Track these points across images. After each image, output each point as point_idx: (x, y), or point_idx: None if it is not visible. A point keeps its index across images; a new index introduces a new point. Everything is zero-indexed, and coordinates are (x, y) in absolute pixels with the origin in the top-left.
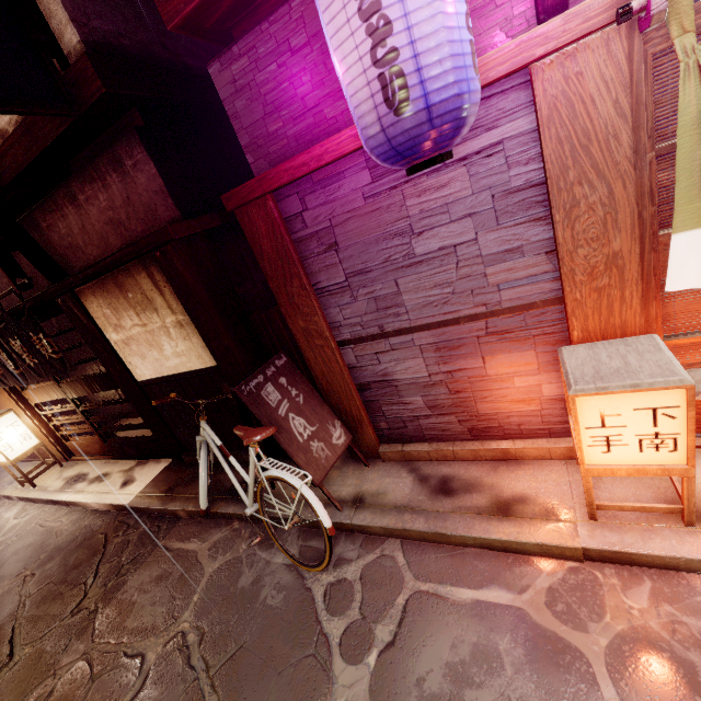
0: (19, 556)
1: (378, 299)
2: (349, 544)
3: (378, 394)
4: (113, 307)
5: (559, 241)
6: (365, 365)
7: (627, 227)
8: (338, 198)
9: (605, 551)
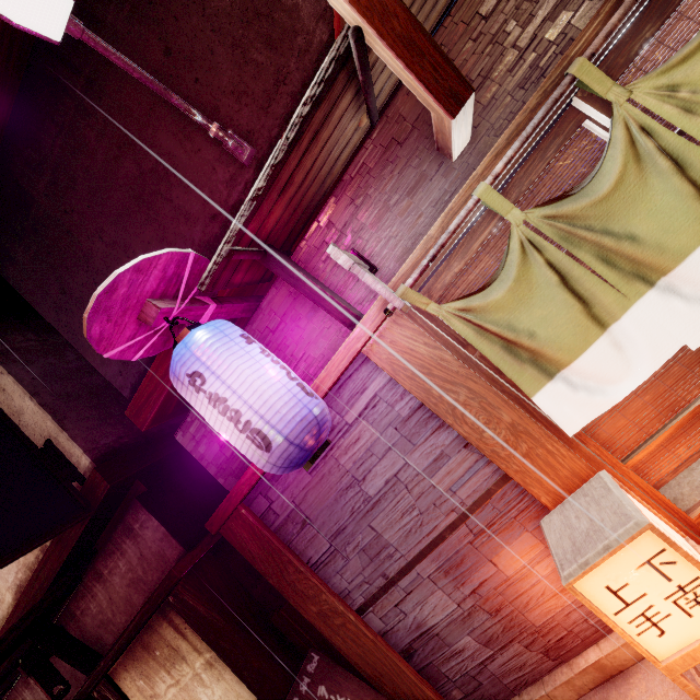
0: None
1: (366, 549)
2: None
3: (427, 654)
4: (145, 675)
5: (464, 436)
6: (394, 624)
7: (501, 404)
8: (291, 482)
9: None
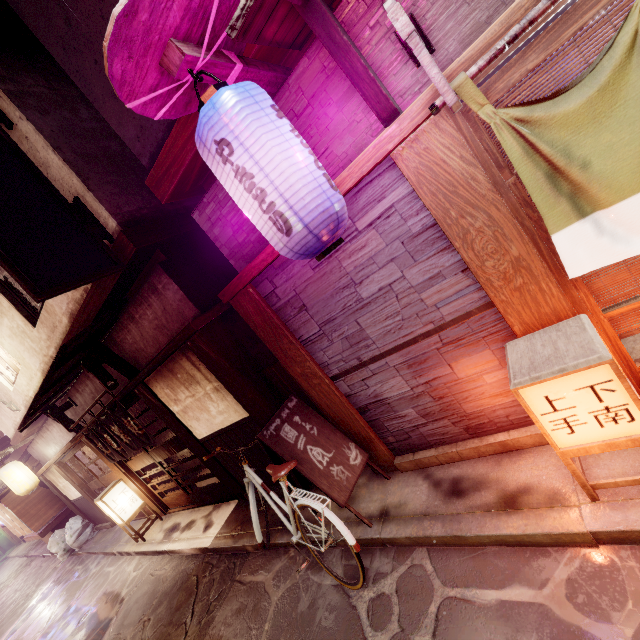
0: (139, 604)
1: (348, 338)
2: (384, 558)
3: (377, 413)
4: (170, 387)
5: (466, 261)
6: (357, 391)
7: (515, 236)
8: (295, 274)
9: (612, 532)
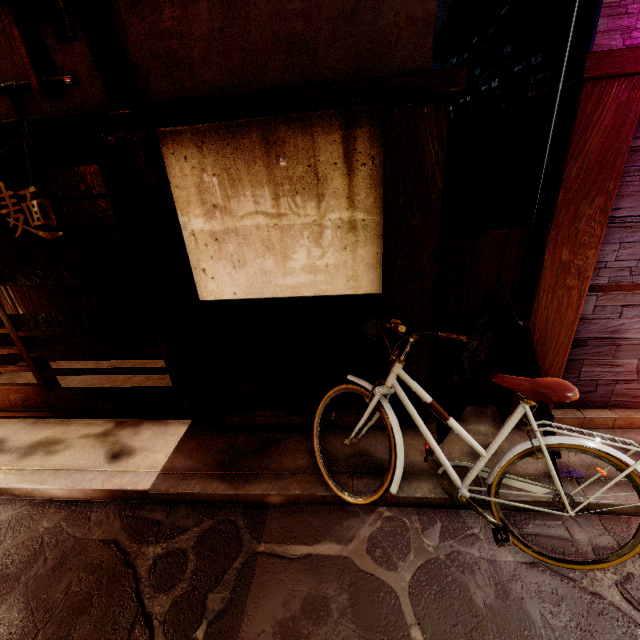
0: None
1: None
2: (590, 528)
3: (589, 353)
4: (230, 175)
5: None
6: (599, 317)
7: None
8: None
9: None
